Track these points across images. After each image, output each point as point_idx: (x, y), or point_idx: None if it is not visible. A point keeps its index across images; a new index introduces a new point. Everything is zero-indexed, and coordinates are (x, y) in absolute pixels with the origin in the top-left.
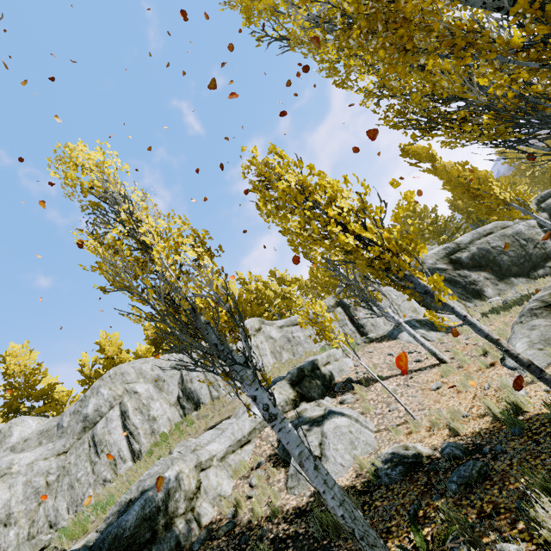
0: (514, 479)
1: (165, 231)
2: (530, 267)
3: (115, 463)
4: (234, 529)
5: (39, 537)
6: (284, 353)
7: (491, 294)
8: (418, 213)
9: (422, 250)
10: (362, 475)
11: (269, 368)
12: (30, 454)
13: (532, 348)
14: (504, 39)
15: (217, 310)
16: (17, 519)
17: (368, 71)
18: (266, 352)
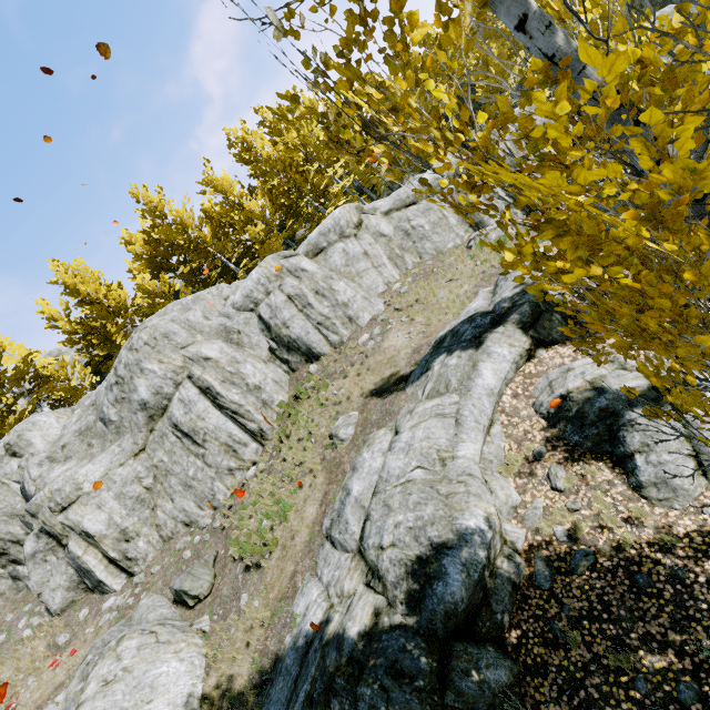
0: None
1: None
2: None
3: (233, 450)
4: (599, 562)
5: (184, 541)
6: (406, 256)
7: None
8: None
9: None
10: None
11: (398, 285)
12: (94, 466)
13: None
14: None
15: None
16: (137, 531)
17: None
18: (382, 261)
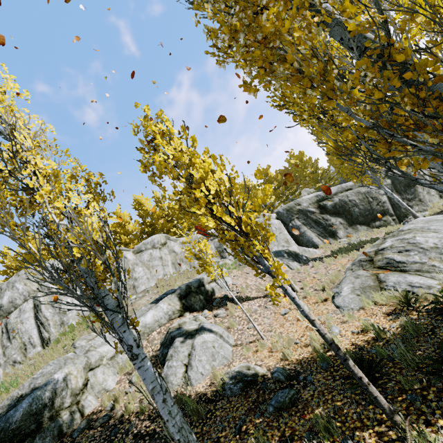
0: (311, 409)
1: (53, 173)
2: (371, 218)
3: (25, 348)
4: (109, 421)
5: None
6: (183, 265)
7: (341, 236)
8: (304, 163)
9: (271, 237)
10: (214, 385)
11: (168, 276)
12: None
13: (353, 293)
14: (347, 88)
15: (91, 263)
16: None
17: (248, 64)
18: (168, 263)
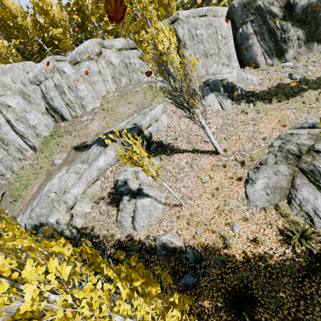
0: (203, 297)
1: None
2: None
3: (21, 151)
4: (92, 239)
5: None
6: (122, 79)
7: (289, 56)
8: None
9: None
10: (150, 238)
11: (110, 95)
12: None
13: (264, 190)
14: None
15: None
16: None
17: None
18: (108, 78)
